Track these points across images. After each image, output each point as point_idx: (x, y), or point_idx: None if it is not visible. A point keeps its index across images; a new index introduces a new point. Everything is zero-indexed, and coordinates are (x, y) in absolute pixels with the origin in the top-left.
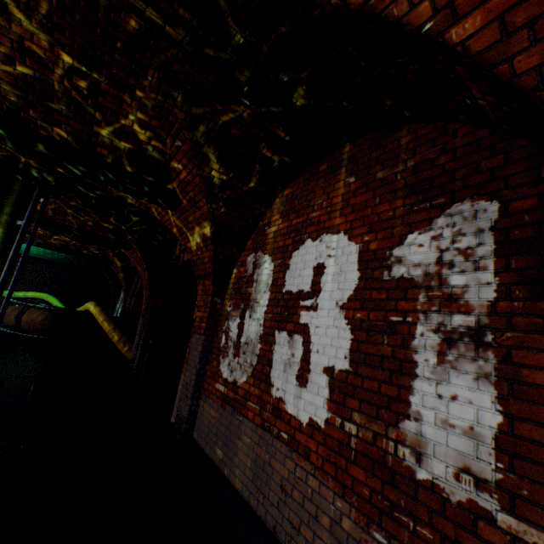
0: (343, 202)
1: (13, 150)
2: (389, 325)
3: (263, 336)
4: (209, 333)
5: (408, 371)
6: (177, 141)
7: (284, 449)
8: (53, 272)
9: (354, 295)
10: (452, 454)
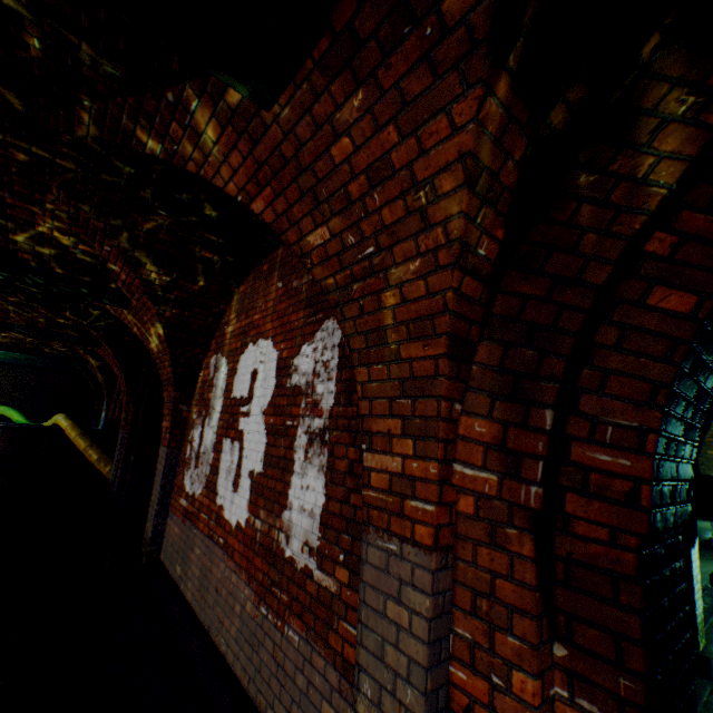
0: (274, 307)
1: None
2: (286, 429)
3: (216, 444)
4: (176, 445)
5: (291, 468)
6: (106, 246)
7: (220, 553)
8: (13, 376)
9: (271, 401)
10: (303, 532)
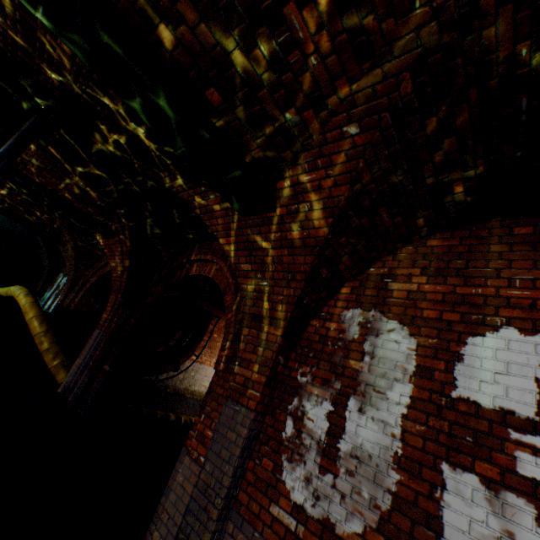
0: None
1: (23, 44)
2: None
3: (406, 460)
4: (260, 408)
5: None
6: (351, 125)
7: None
8: None
9: None
10: None
